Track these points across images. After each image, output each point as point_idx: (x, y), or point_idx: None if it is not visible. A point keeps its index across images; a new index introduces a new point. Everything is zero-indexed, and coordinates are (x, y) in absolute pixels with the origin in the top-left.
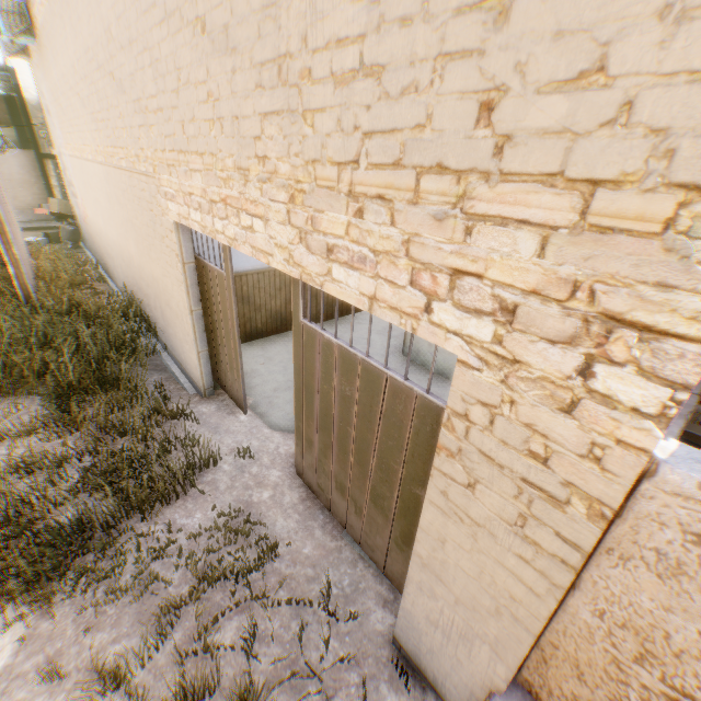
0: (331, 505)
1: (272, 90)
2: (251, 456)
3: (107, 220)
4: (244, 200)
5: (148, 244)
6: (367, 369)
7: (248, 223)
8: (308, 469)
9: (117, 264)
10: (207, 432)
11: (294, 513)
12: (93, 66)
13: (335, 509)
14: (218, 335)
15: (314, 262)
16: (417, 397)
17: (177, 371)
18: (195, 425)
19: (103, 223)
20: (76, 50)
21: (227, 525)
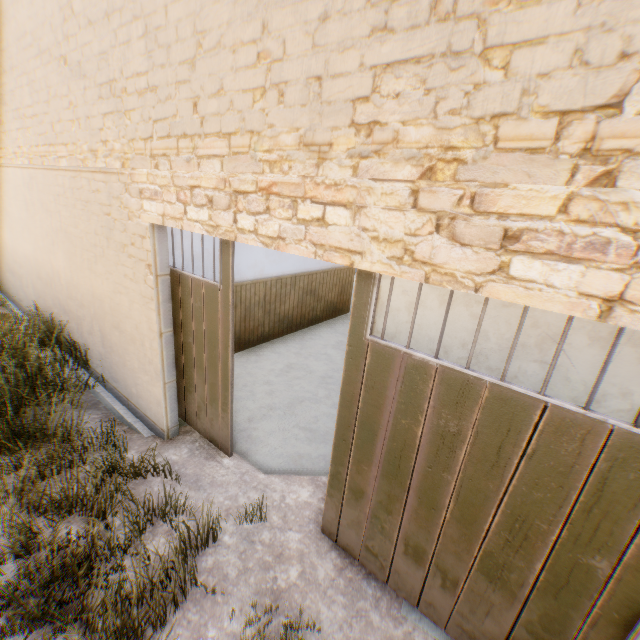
0: (390, 574)
1: (411, 30)
2: (261, 517)
3: (19, 233)
4: (312, 185)
5: (92, 256)
6: (500, 397)
7: (313, 215)
8: (348, 527)
9: (27, 283)
10: (187, 488)
11: (336, 592)
12: (29, 53)
13: (398, 580)
14: (194, 361)
15: (466, 256)
16: (612, 432)
17: (122, 408)
18: (168, 481)
19: (10, 237)
20: (0, 39)
21: (258, 638)
